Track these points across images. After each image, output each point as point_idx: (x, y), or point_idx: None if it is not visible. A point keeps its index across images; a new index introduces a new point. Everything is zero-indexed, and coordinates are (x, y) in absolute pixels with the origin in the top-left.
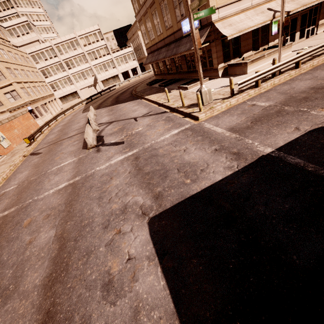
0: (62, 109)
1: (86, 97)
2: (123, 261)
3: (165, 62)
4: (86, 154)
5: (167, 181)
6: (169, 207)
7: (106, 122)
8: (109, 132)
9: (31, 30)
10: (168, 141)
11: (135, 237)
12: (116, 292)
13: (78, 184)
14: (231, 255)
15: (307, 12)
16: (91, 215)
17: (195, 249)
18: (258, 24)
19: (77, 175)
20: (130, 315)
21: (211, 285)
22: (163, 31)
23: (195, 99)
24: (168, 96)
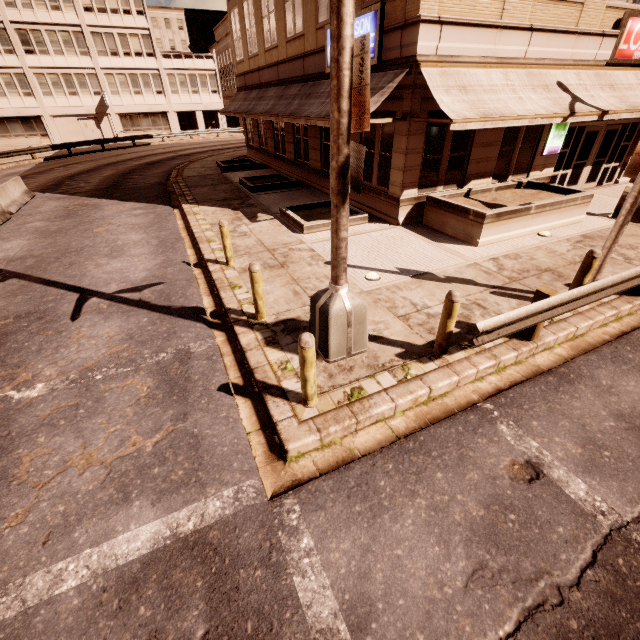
0: None
1: (67, 140)
2: None
3: (273, 123)
4: None
5: None
6: None
7: None
8: None
9: None
10: None
11: None
12: None
13: None
14: None
15: (617, 127)
16: None
17: None
18: (536, 116)
19: None
20: None
21: None
22: (280, 42)
23: (309, 295)
24: (229, 249)
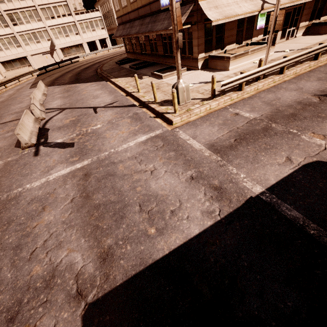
0: (4, 78)
1: (39, 66)
2: None
3: (138, 38)
4: (17, 157)
5: (123, 226)
6: (120, 284)
7: (57, 108)
8: (57, 124)
9: None
10: (132, 153)
11: None
12: None
13: None
14: None
15: (291, 10)
16: None
17: None
18: (246, 13)
19: None
20: None
21: None
22: None
23: (170, 94)
24: (138, 85)
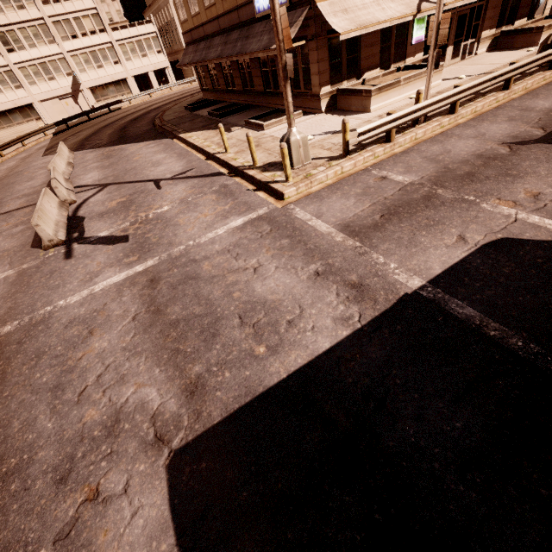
0: None
1: (55, 119)
2: None
3: (221, 66)
4: (38, 262)
5: (217, 347)
6: (218, 422)
7: (94, 185)
8: (97, 209)
9: None
10: (223, 244)
11: (133, 513)
12: None
13: (9, 343)
14: None
15: (466, 12)
16: (28, 442)
17: (273, 549)
18: (394, 19)
19: (9, 320)
20: None
21: None
22: (217, 0)
23: (277, 153)
24: (226, 142)
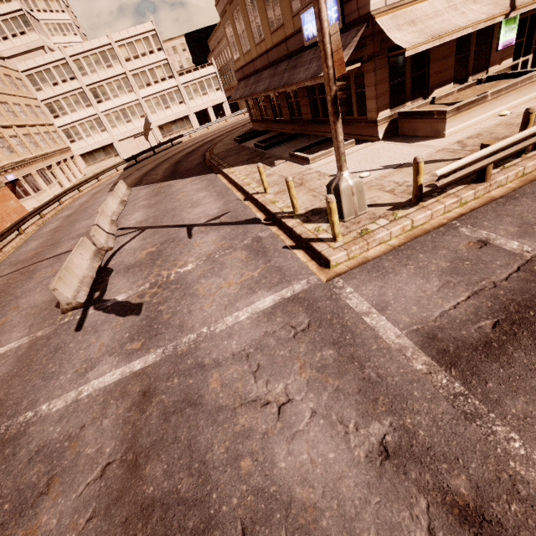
0: (84, 176)
1: (130, 155)
2: None
3: (269, 97)
4: (51, 330)
5: None
6: None
7: (134, 227)
8: (126, 260)
9: (29, 27)
10: (242, 341)
11: None
12: None
13: None
14: None
15: None
16: None
17: None
18: (478, 22)
19: None
20: None
21: None
22: (266, 35)
23: (323, 195)
24: (265, 181)
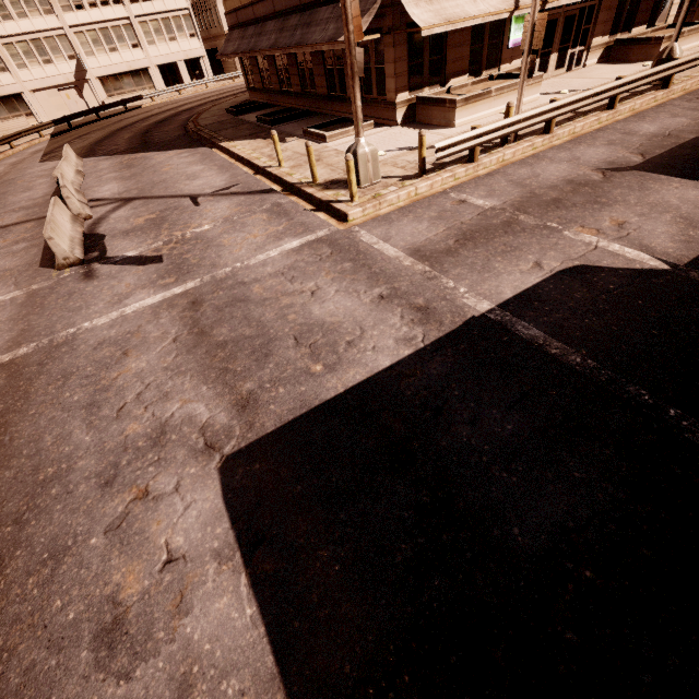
0: None
1: (52, 116)
2: (153, 568)
3: (274, 59)
4: (52, 283)
5: (270, 366)
6: (272, 431)
7: (113, 198)
8: (120, 226)
9: None
10: (276, 266)
11: (186, 506)
12: (133, 648)
13: (28, 365)
14: (400, 536)
15: (575, 12)
16: (65, 453)
17: (326, 526)
18: (487, 15)
19: (24, 342)
20: (169, 698)
21: (358, 605)
22: None
23: (341, 169)
24: (280, 153)
